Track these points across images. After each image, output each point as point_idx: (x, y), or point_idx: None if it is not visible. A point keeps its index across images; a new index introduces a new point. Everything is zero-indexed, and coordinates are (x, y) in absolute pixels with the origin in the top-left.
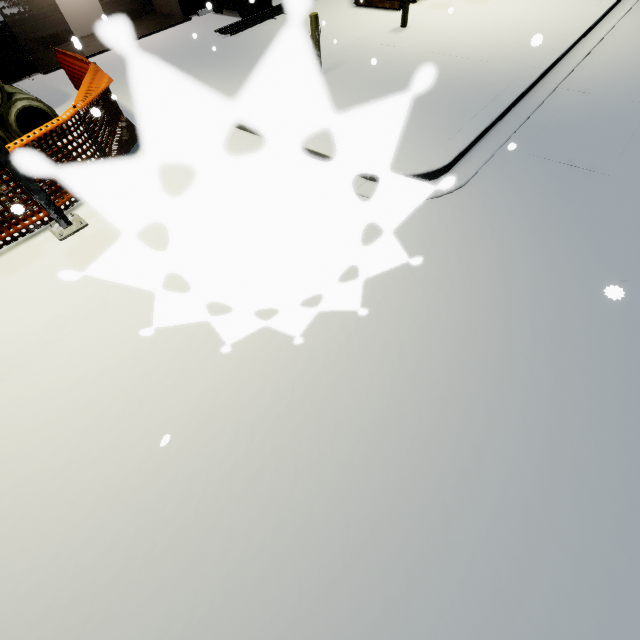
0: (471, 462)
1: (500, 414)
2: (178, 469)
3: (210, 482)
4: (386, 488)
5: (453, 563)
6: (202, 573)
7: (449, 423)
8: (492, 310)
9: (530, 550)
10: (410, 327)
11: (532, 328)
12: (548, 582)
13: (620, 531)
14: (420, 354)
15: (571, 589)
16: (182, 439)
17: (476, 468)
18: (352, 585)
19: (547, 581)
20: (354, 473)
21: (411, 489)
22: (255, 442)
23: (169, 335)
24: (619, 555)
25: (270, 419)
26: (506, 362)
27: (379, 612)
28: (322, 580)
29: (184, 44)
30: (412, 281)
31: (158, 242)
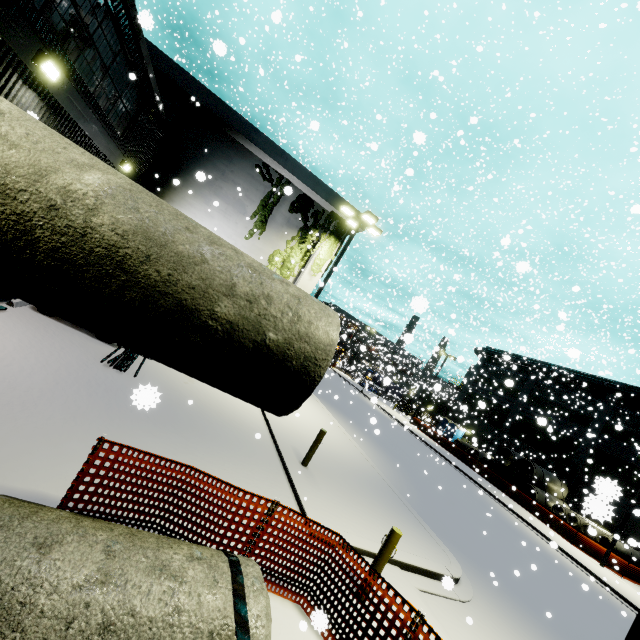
0: None
1: None
2: None
3: None
4: None
5: None
6: None
7: None
8: None
9: None
10: None
11: None
12: None
13: None
14: None
15: None
16: None
17: None
18: None
19: None
20: None
21: None
22: None
23: None
24: None
25: None
26: None
27: None
28: None
29: (68, 370)
30: None
31: None
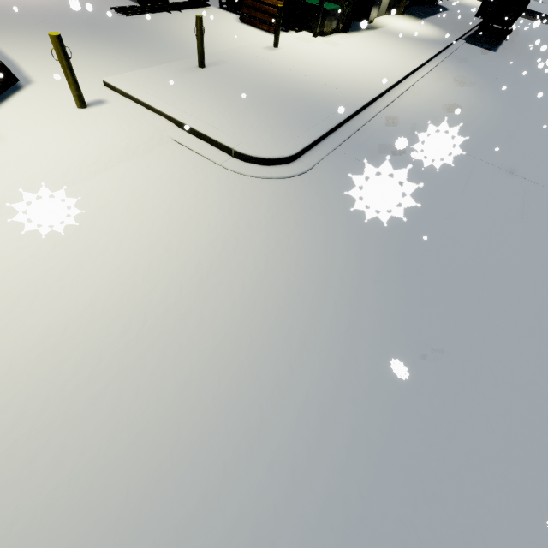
0: (285, 376)
1: (311, 340)
2: (14, 394)
3: (48, 404)
4: (216, 399)
5: (262, 453)
6: (27, 489)
7: (273, 347)
8: (314, 264)
9: (319, 438)
10: (252, 274)
11: (340, 279)
12: (329, 459)
13: (379, 418)
14: (257, 295)
15: (343, 462)
16: (23, 366)
17: (288, 380)
18: (176, 481)
19: (328, 459)
20: (190, 389)
21: (236, 399)
22: (101, 366)
23: (22, 269)
24: (377, 435)
25: (119, 346)
26: (319, 302)
27: (197, 500)
28: (149, 480)
29: (78, 11)
30: (258, 239)
31: (22, 182)
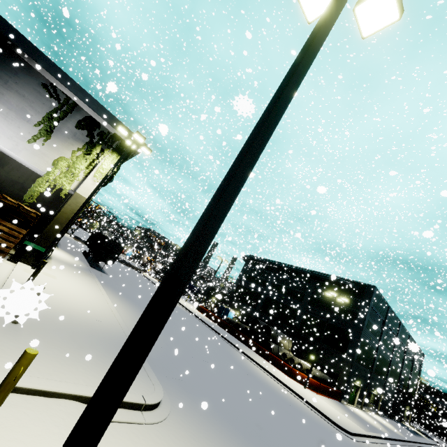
0: None
1: None
2: None
3: None
4: None
5: None
6: None
7: None
8: None
9: None
10: None
11: None
12: None
13: None
14: None
15: None
16: None
17: None
18: None
19: None
20: None
21: None
22: None
23: None
24: None
25: None
26: None
27: None
28: None
29: None
30: None
31: None
